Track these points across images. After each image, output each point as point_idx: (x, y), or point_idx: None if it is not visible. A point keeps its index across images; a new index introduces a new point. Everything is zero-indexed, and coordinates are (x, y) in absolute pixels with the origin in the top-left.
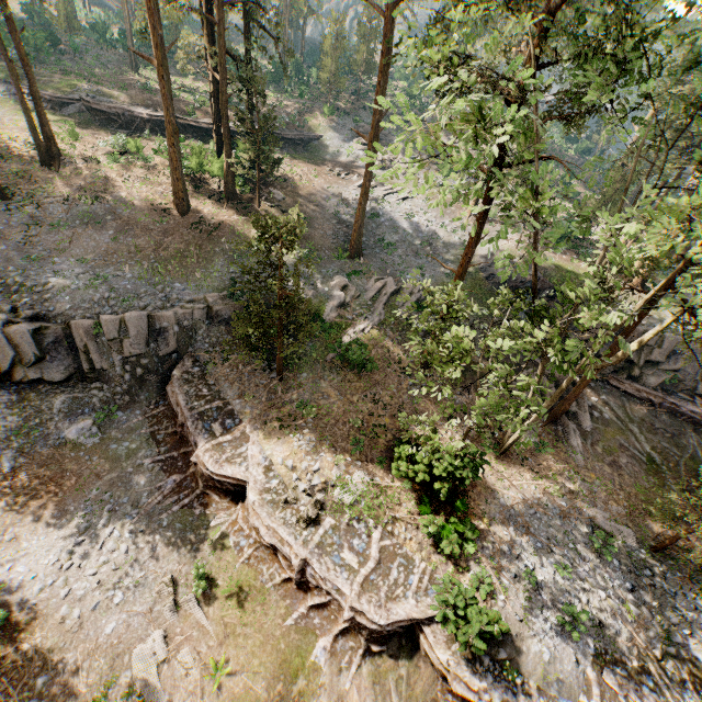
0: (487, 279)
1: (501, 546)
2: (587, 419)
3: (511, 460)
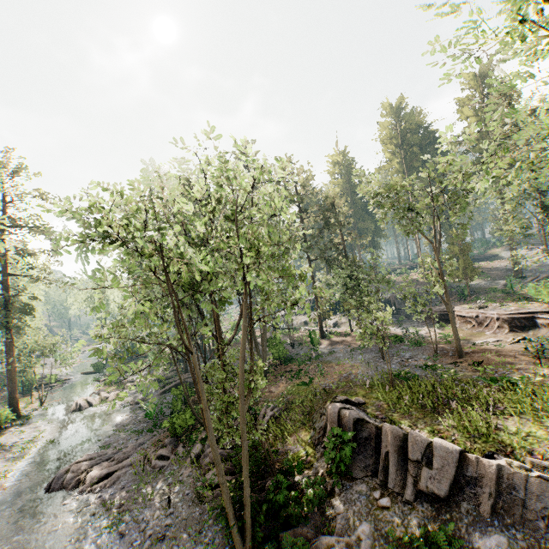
0: None
1: None
2: None
3: None
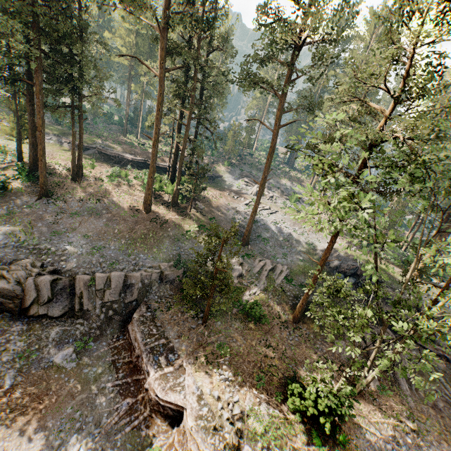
0: (325, 265)
1: None
2: None
3: (365, 399)
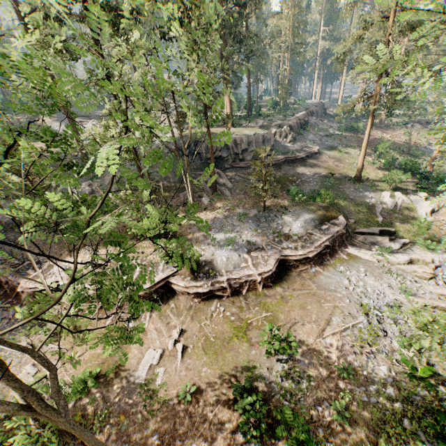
0: (168, 153)
1: (200, 239)
2: (229, 183)
3: (199, 211)
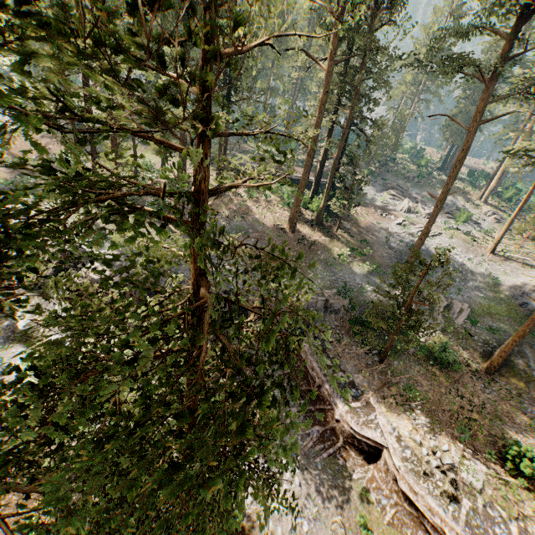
0: (520, 306)
1: None
2: None
3: None
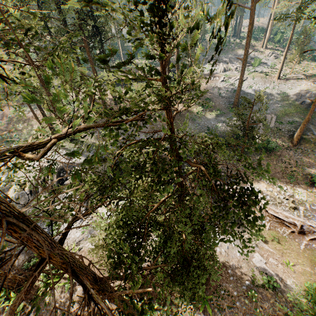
0: (301, 104)
1: None
2: None
3: None
